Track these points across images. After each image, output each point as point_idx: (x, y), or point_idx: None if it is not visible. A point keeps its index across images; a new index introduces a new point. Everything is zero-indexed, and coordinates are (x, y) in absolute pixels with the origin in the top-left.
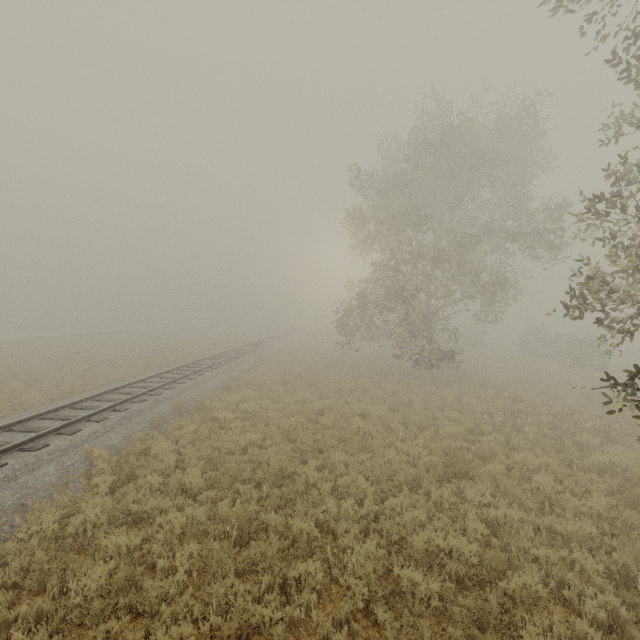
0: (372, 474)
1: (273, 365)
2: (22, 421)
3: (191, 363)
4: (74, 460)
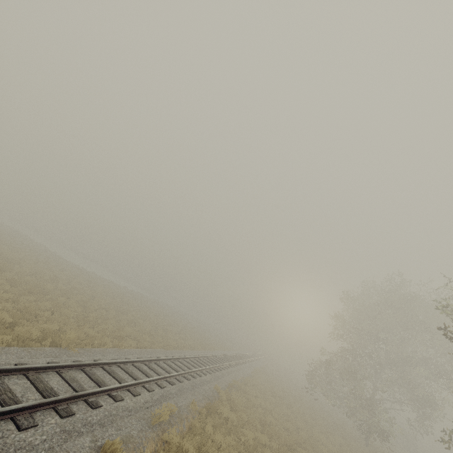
0: None
1: (262, 380)
2: (186, 357)
3: (223, 355)
4: (212, 388)
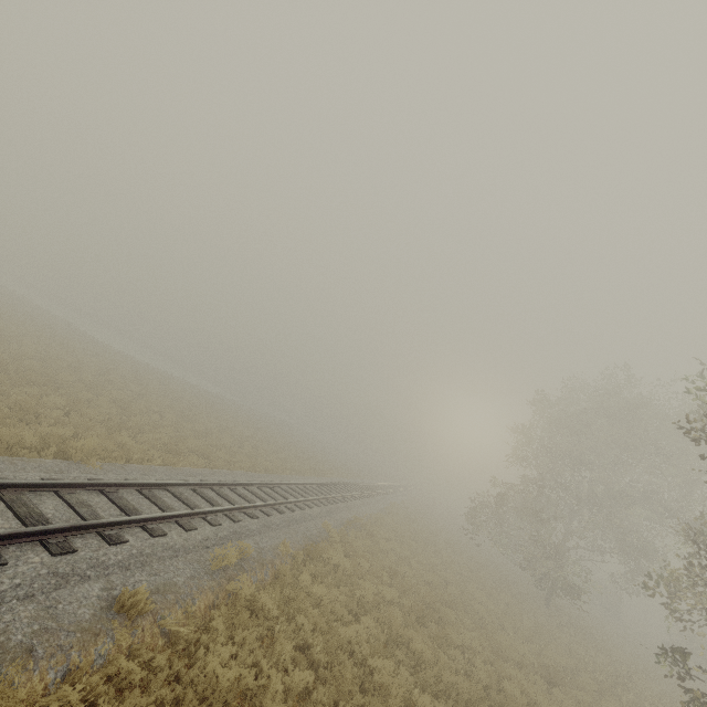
0: (489, 642)
1: (400, 518)
2: (283, 484)
3: (343, 483)
4: (319, 526)
